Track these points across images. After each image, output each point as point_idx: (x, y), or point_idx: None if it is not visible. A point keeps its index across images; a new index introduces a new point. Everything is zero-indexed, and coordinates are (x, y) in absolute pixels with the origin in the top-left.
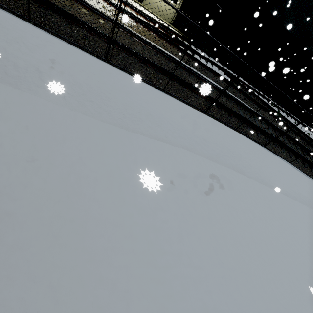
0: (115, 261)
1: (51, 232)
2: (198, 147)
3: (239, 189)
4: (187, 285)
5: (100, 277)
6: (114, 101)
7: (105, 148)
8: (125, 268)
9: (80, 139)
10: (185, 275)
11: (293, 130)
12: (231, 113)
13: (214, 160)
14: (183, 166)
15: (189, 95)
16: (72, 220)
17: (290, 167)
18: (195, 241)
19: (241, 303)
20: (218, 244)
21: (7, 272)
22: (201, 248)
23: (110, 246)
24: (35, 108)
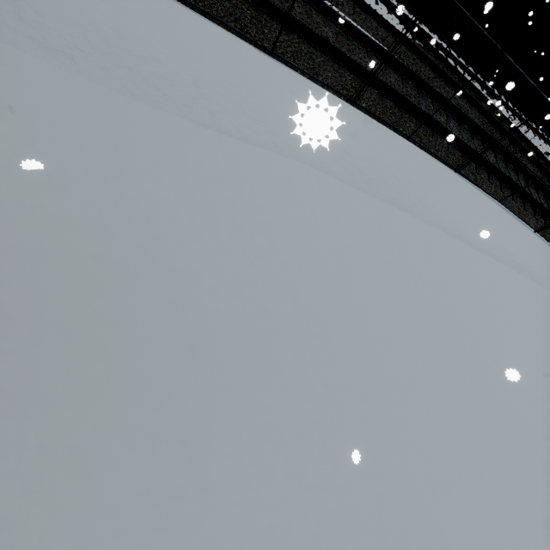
0: (191, 321)
1: (84, 276)
2: (334, 166)
3: (401, 236)
4: (301, 357)
5: (169, 339)
6: (172, 71)
7: (162, 156)
8: (207, 331)
9: (115, 137)
10: (299, 345)
11: (519, 145)
12: (404, 105)
13: (362, 191)
14: (303, 193)
15: (322, 64)
16: (117, 263)
17: (498, 208)
18: (317, 304)
19: (381, 383)
20: (354, 311)
21: (27, 323)
22: (327, 313)
23: (182, 302)
24: (20, 74)
